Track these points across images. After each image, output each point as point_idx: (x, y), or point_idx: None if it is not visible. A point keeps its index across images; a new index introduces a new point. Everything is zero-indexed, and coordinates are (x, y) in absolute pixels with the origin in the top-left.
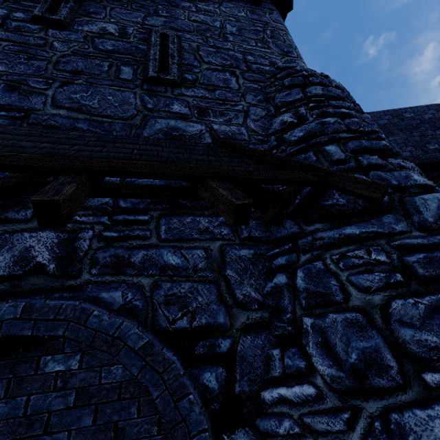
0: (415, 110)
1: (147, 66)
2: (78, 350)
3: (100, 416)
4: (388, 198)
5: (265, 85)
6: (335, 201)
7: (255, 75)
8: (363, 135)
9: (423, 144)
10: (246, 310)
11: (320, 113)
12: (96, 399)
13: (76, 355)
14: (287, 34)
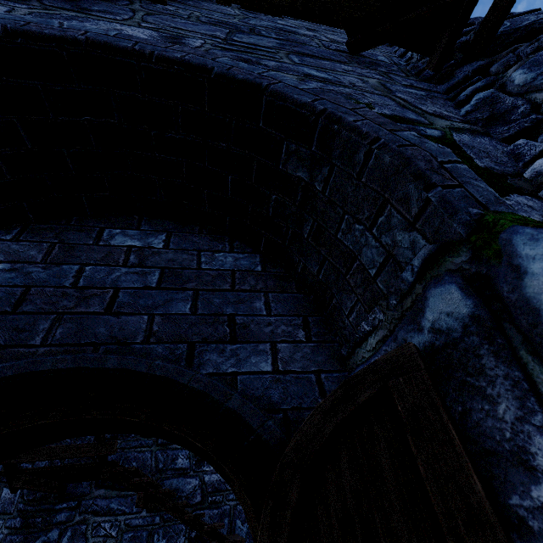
0: None
1: None
2: (161, 230)
3: (203, 305)
4: None
5: None
6: (533, 19)
7: None
8: None
9: None
10: (444, 120)
11: None
12: (194, 284)
13: (159, 234)
14: None
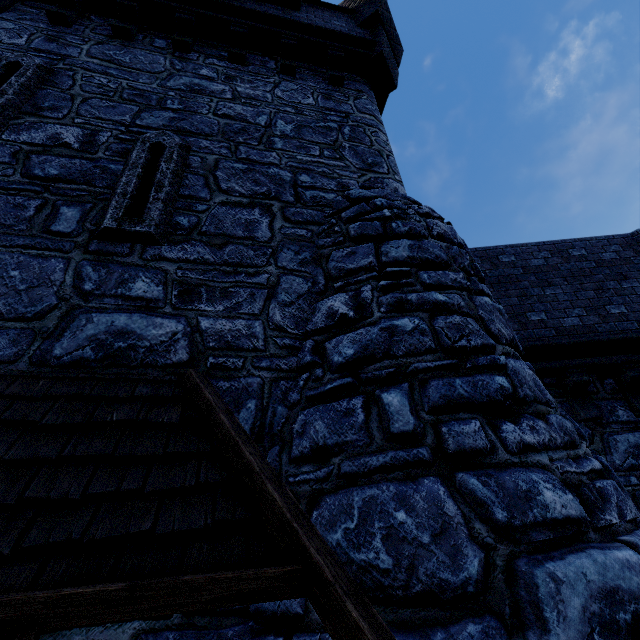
0: (588, 244)
1: (108, 206)
2: None
3: None
4: (481, 561)
5: (318, 231)
6: (372, 555)
7: (306, 212)
8: (466, 354)
9: (600, 305)
10: None
11: (394, 302)
12: None
13: None
14: (377, 133)
